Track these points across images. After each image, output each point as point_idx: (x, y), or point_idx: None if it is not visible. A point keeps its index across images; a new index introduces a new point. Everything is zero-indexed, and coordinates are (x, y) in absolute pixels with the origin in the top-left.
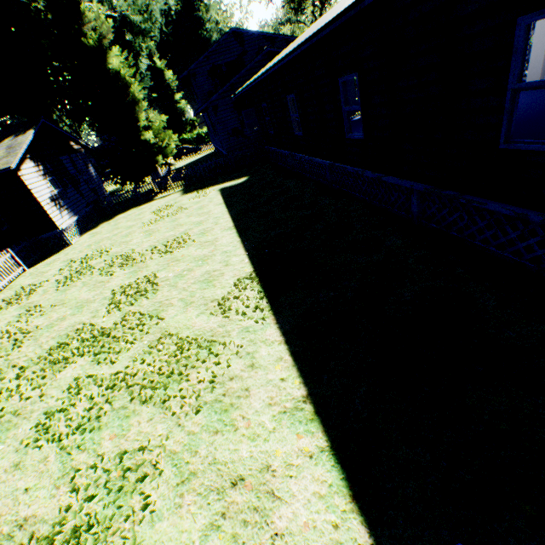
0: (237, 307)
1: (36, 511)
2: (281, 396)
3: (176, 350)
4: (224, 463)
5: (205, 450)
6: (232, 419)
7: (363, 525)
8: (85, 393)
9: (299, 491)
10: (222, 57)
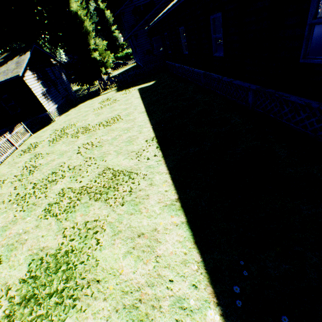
0: (144, 155)
1: (48, 244)
2: (164, 198)
3: (112, 176)
4: (135, 227)
5: (126, 222)
6: (139, 208)
7: (198, 253)
8: (67, 196)
9: (169, 239)
10: (141, 0)
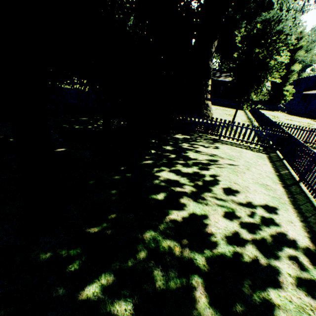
0: None
1: None
2: None
3: None
4: None
5: None
6: None
7: None
8: None
9: None
10: None
